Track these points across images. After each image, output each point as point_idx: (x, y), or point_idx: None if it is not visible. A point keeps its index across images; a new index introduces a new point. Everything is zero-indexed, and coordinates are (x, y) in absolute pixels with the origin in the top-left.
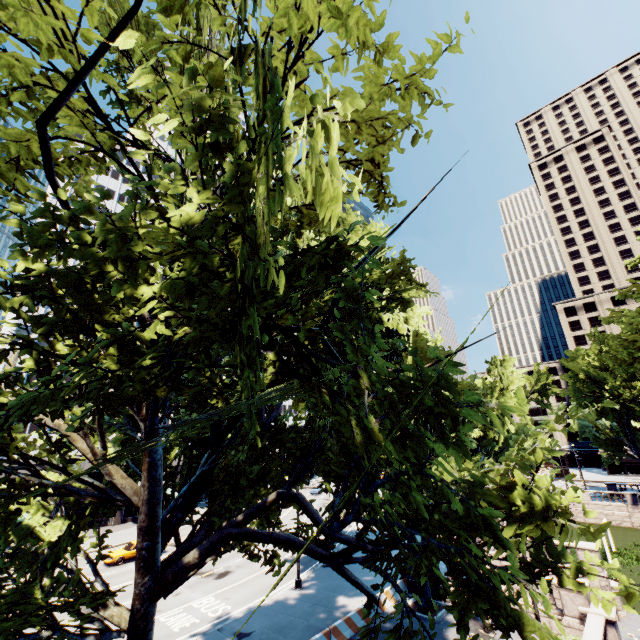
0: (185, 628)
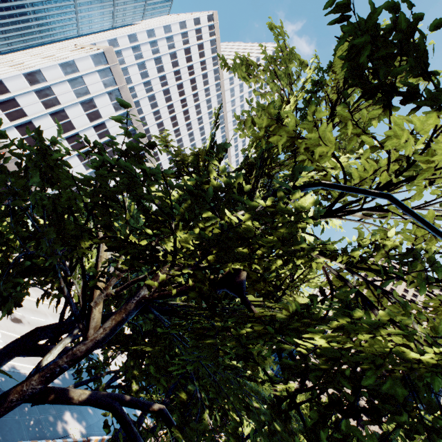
0: None
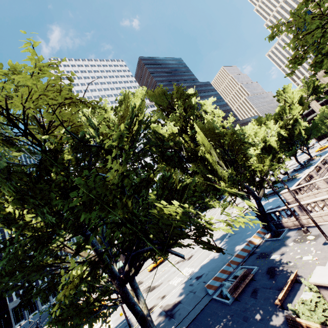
0: (178, 283)
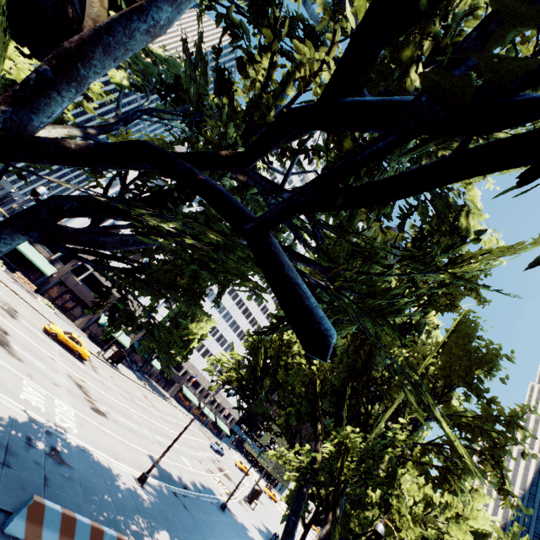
0: (29, 403)
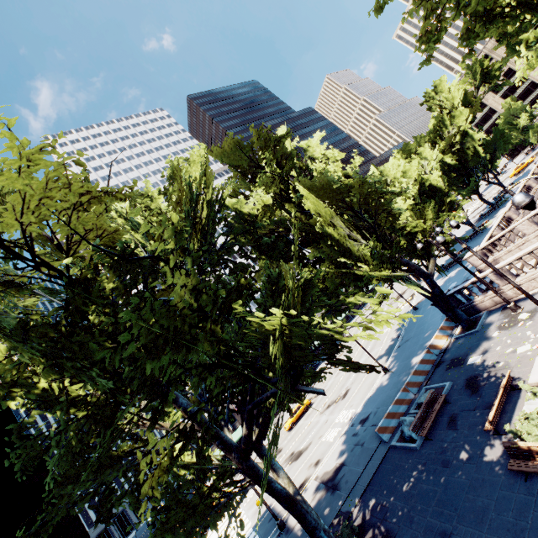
0: (336, 436)
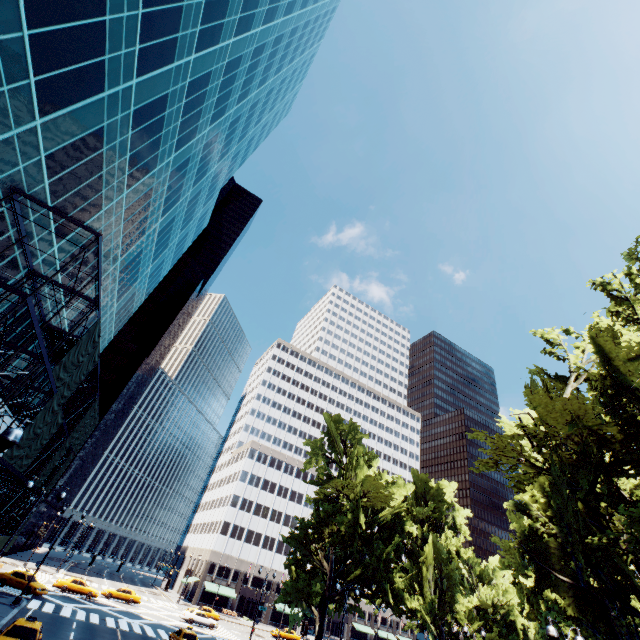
0: None
